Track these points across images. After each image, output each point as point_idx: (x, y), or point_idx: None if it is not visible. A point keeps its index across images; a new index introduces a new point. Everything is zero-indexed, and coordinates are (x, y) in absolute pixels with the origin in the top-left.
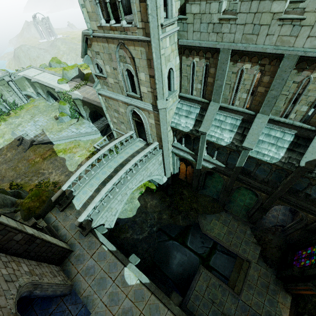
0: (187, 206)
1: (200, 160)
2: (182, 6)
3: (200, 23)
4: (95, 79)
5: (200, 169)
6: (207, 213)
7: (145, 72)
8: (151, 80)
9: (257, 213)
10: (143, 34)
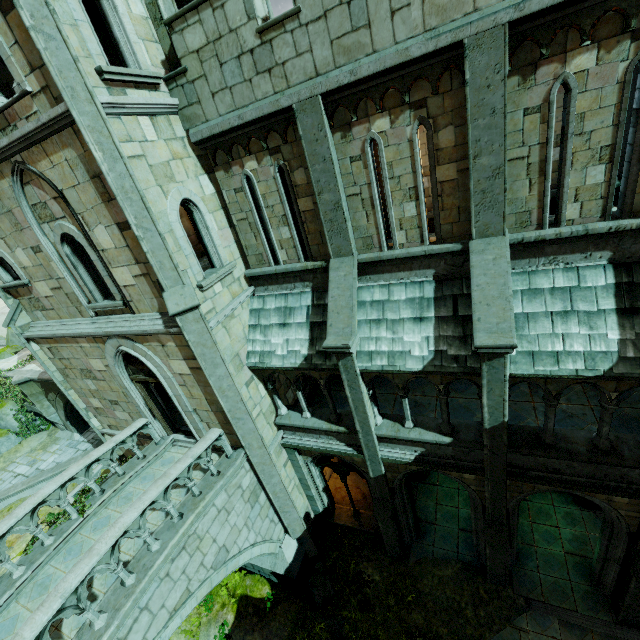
0: (393, 633)
1: (370, 446)
2: (171, 53)
3: (219, 67)
4: (6, 302)
5: (384, 475)
6: (471, 638)
7: (105, 221)
8: (128, 237)
9: (639, 579)
10: (52, 108)
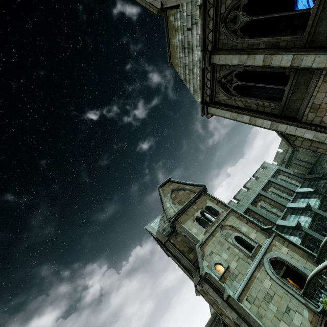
0: None
1: None
2: None
3: None
4: (222, 285)
5: None
6: None
7: (243, 224)
8: (249, 224)
9: None
10: (226, 212)
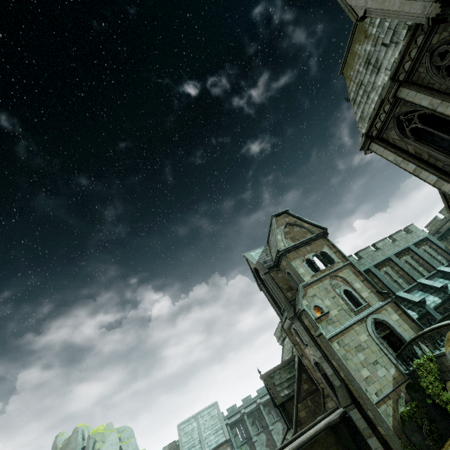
0: None
1: None
2: None
3: None
4: (317, 325)
5: None
6: None
7: (357, 281)
8: (364, 283)
9: None
10: (343, 263)
